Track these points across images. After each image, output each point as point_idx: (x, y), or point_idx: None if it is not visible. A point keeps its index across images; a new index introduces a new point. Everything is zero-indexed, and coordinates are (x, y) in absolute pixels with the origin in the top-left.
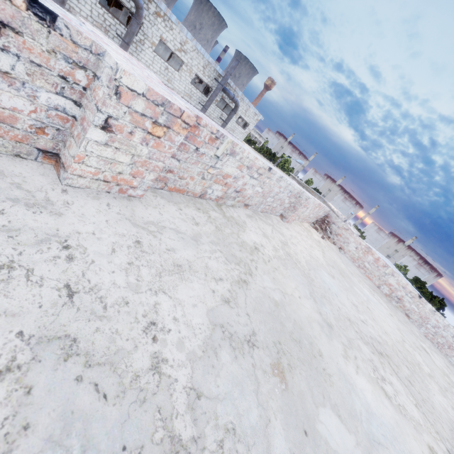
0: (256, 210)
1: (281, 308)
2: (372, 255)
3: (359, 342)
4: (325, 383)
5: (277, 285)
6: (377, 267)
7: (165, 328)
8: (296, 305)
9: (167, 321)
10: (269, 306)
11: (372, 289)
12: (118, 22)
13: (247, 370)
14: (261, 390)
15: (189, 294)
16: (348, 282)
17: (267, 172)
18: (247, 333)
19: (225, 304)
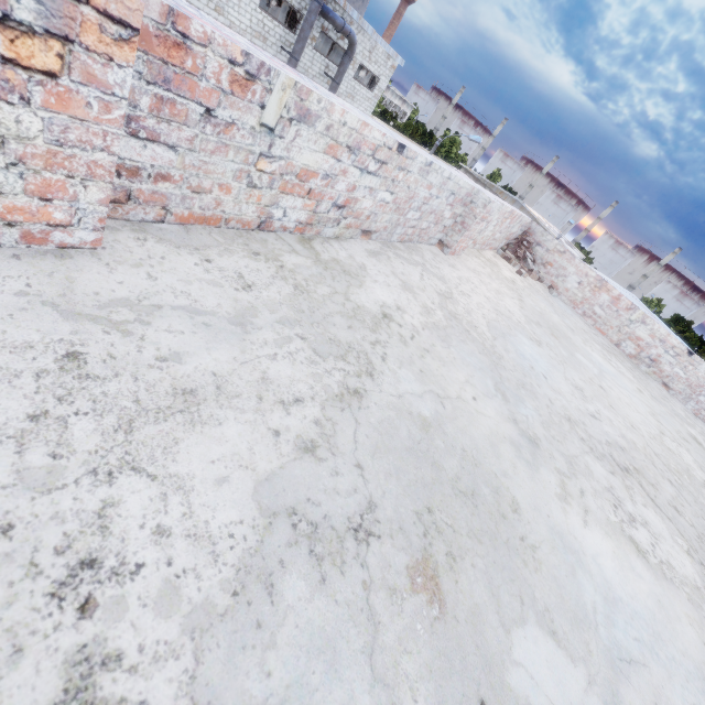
0: (389, 239)
1: (436, 430)
2: (607, 293)
3: (587, 460)
4: (526, 568)
5: (429, 384)
6: (615, 311)
7: (126, 564)
8: (466, 417)
9: (133, 545)
10: (410, 434)
11: (607, 351)
12: None
13: (351, 603)
14: (382, 641)
15: (210, 454)
16: (566, 347)
17: (395, 155)
18: (354, 511)
19: (304, 457)
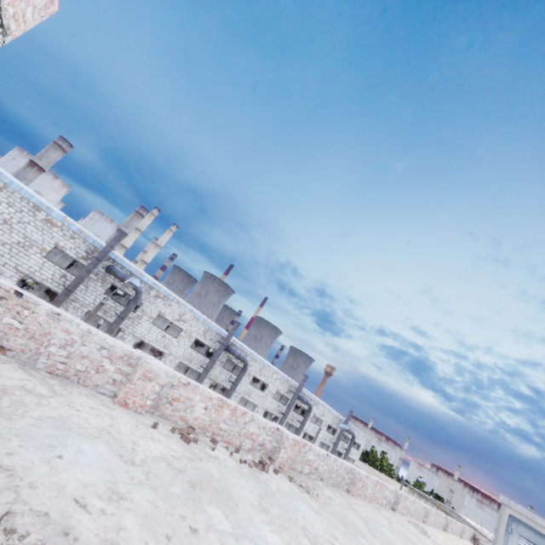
0: (455, 534)
1: None
2: None
3: None
4: None
5: None
6: None
7: None
8: None
9: None
10: None
11: None
12: (298, 414)
13: None
14: None
15: None
16: None
17: (455, 522)
18: None
19: None
